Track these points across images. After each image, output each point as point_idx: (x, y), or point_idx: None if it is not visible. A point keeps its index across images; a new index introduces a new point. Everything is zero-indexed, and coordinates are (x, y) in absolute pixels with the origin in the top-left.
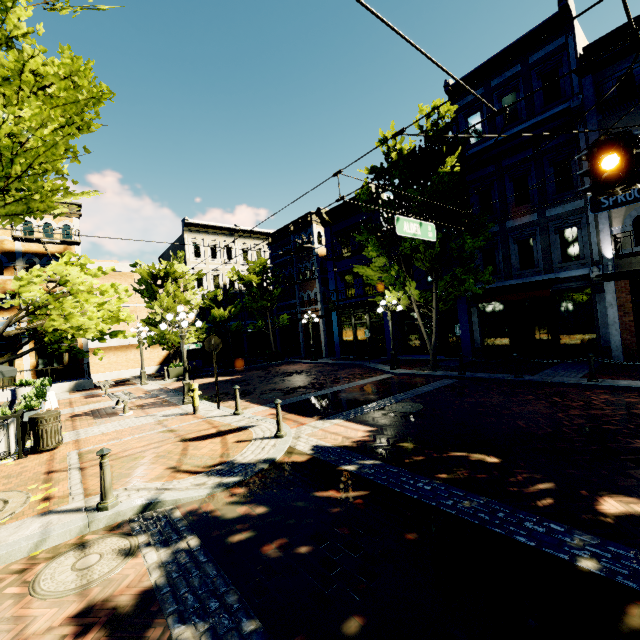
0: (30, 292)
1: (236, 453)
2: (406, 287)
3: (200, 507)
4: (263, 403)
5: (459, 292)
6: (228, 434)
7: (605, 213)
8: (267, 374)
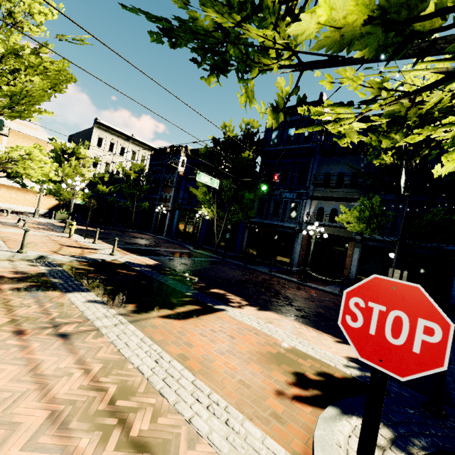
0: (13, 153)
1: (88, 255)
2: (211, 207)
3: (65, 263)
4: (112, 244)
5: (238, 218)
6: (86, 249)
7: (310, 201)
8: (122, 234)
